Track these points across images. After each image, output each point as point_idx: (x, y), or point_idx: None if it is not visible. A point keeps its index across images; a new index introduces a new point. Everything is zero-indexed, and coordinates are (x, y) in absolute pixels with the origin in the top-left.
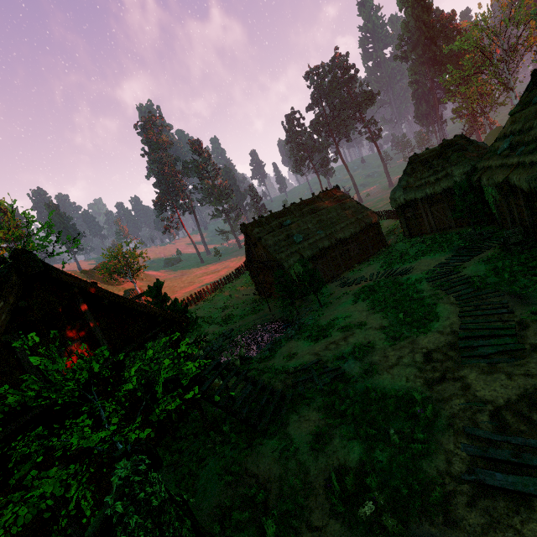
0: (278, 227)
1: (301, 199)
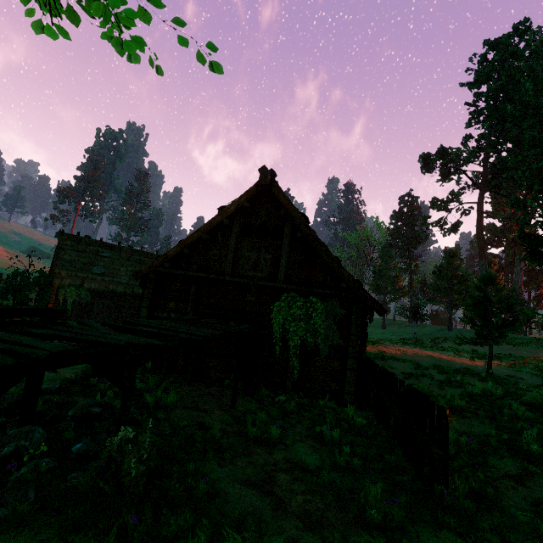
0: (93, 253)
1: (142, 248)
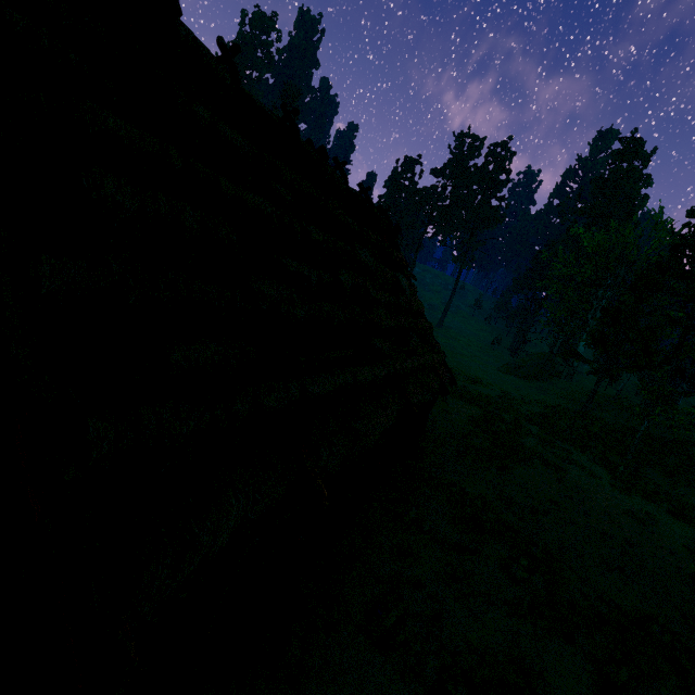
0: None
1: None
